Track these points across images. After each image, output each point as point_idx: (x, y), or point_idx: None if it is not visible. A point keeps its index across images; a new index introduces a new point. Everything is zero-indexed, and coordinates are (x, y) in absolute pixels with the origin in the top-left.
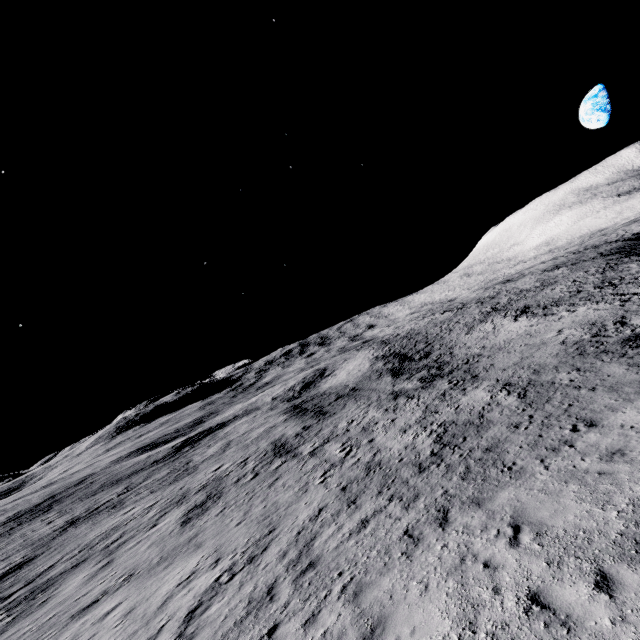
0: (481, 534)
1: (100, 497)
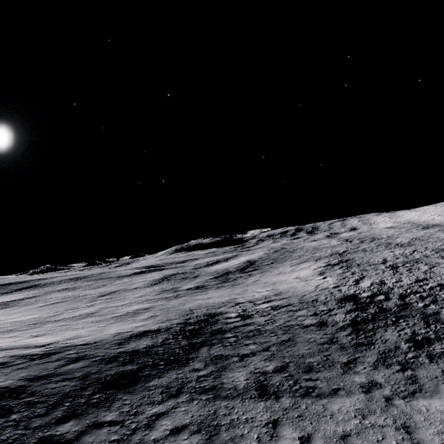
0: None
1: (85, 283)
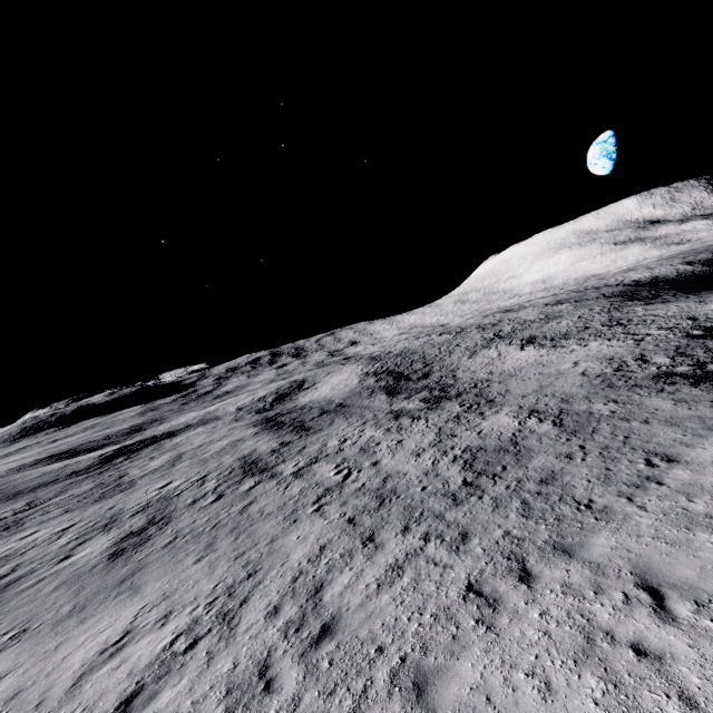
0: (598, 598)
1: None
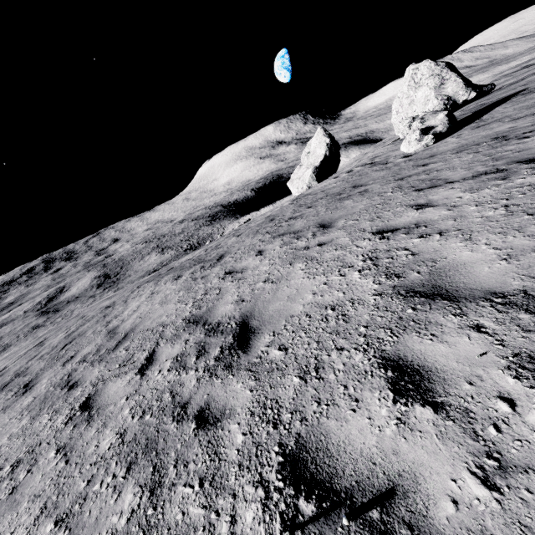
0: None
1: None
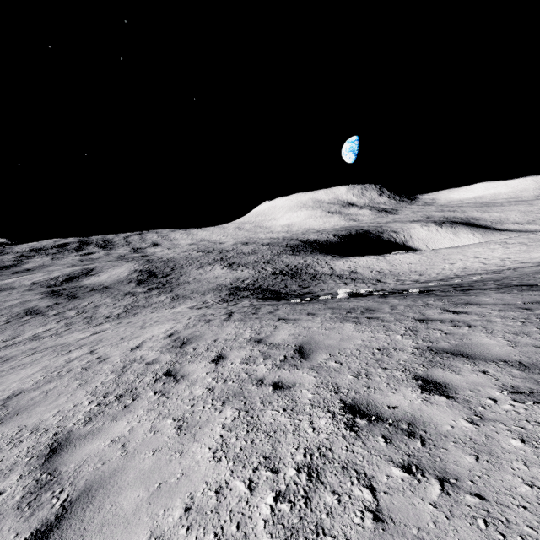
0: (106, 325)
1: None
